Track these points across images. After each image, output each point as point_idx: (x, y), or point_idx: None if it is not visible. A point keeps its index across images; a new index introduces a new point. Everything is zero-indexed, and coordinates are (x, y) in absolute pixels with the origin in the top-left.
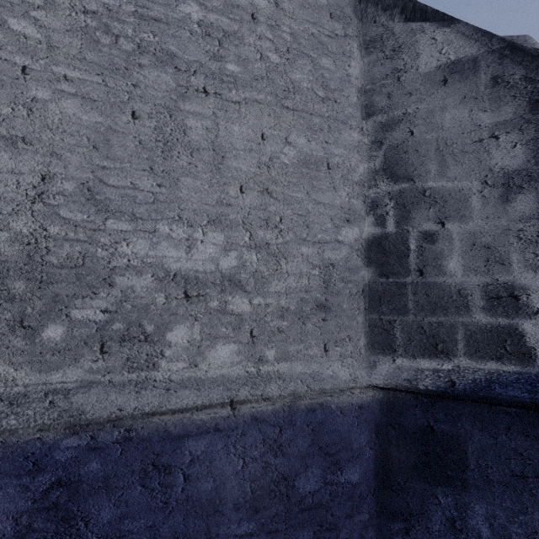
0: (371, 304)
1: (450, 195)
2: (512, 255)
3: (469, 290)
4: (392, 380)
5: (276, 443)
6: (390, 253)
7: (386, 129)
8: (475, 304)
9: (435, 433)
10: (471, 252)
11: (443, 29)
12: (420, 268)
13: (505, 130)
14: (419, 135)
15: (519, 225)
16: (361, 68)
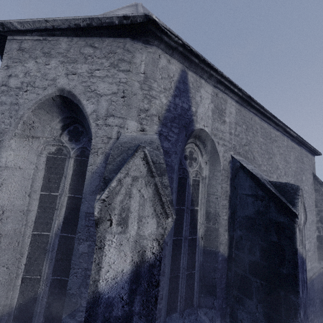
0: (318, 250)
1: None
2: None
3: None
4: None
5: (318, 280)
6: (321, 239)
7: (320, 211)
8: None
9: None
10: None
11: None
12: None
13: None
14: None
15: None
16: (314, 195)
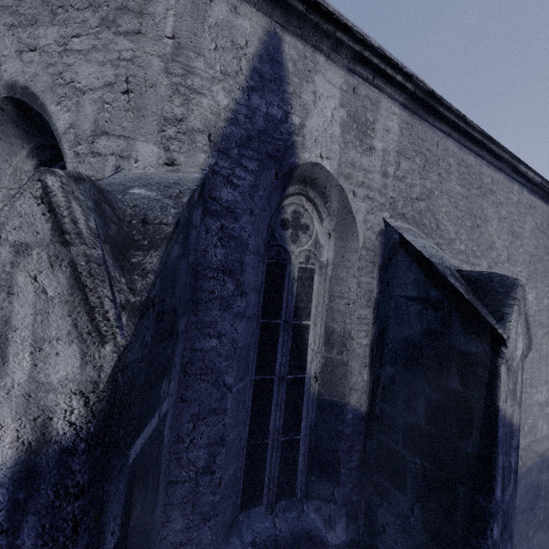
0: None
1: None
2: None
3: None
4: None
5: None
6: None
7: None
8: None
9: None
10: None
11: None
12: None
13: None
14: None
15: None
16: None
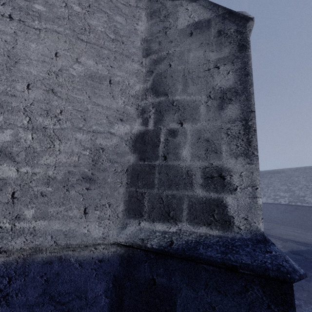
0: (132, 180)
1: (188, 105)
2: (222, 146)
3: (194, 171)
4: (131, 239)
5: (2, 293)
6: (148, 143)
7: (156, 63)
8: (196, 181)
9: (156, 285)
10: (197, 143)
11: (192, 3)
12: (165, 154)
13: (223, 62)
14: (174, 66)
15: (228, 125)
16: (146, 27)
